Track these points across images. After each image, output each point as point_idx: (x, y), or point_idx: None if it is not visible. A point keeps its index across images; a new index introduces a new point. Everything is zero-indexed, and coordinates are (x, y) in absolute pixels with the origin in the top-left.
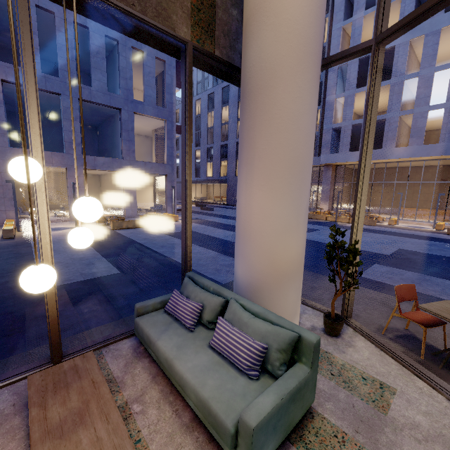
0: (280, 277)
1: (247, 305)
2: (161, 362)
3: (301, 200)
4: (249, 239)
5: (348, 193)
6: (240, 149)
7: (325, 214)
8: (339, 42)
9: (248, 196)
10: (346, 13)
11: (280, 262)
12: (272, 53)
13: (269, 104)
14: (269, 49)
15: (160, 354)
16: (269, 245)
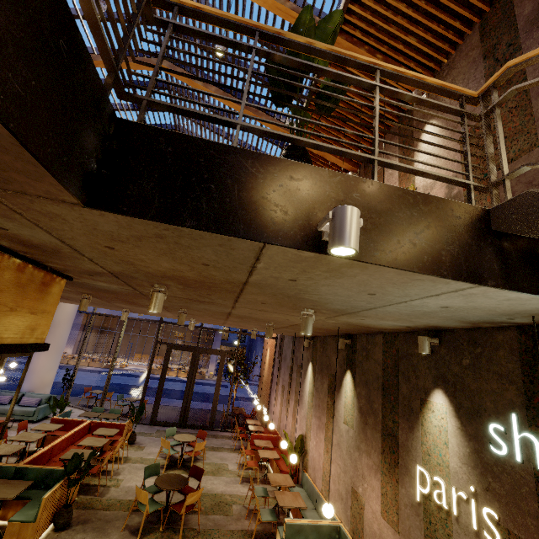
0: (44, 386)
1: (33, 393)
2: None
3: (59, 360)
4: (34, 373)
5: (96, 337)
6: None
7: (69, 357)
8: None
9: (39, 358)
10: None
11: (45, 381)
12: (60, 318)
13: (55, 331)
14: (59, 316)
15: (0, 409)
16: (43, 375)
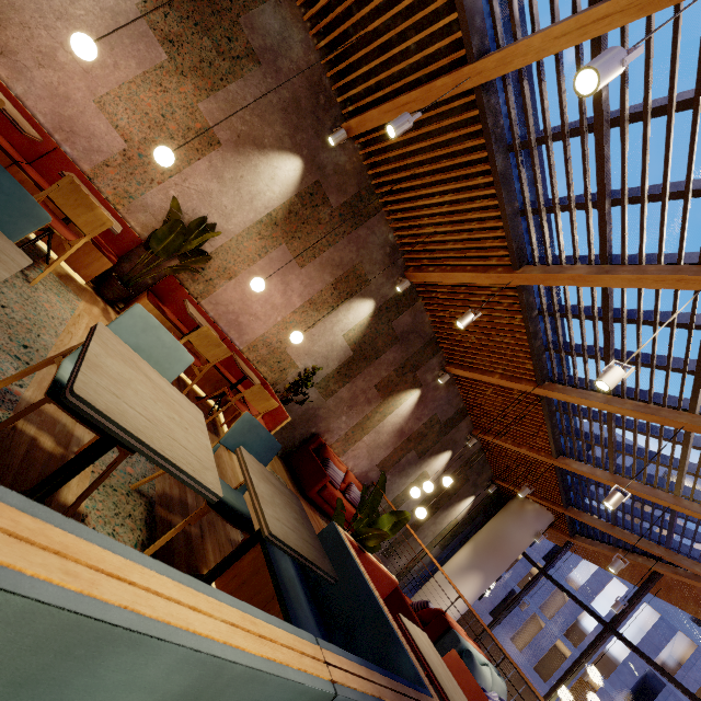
0: None
1: None
2: None
3: None
4: None
5: None
6: None
7: None
8: None
9: None
10: None
11: None
12: None
13: None
14: None
15: None
16: None
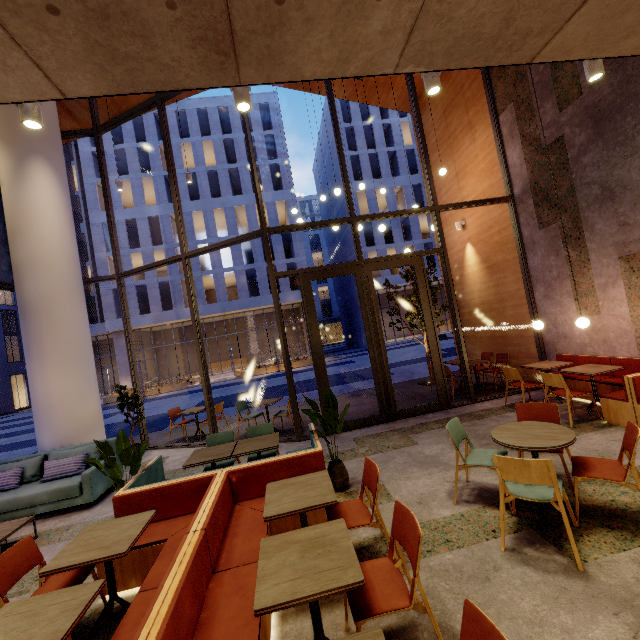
0: (86, 429)
1: (66, 448)
2: (0, 511)
3: (91, 374)
4: (52, 411)
5: (153, 360)
6: (28, 348)
7: (130, 391)
8: (97, 198)
9: (45, 380)
10: (97, 170)
11: (83, 419)
12: (47, 289)
13: (52, 318)
14: (45, 287)
15: None
16: (72, 409)
